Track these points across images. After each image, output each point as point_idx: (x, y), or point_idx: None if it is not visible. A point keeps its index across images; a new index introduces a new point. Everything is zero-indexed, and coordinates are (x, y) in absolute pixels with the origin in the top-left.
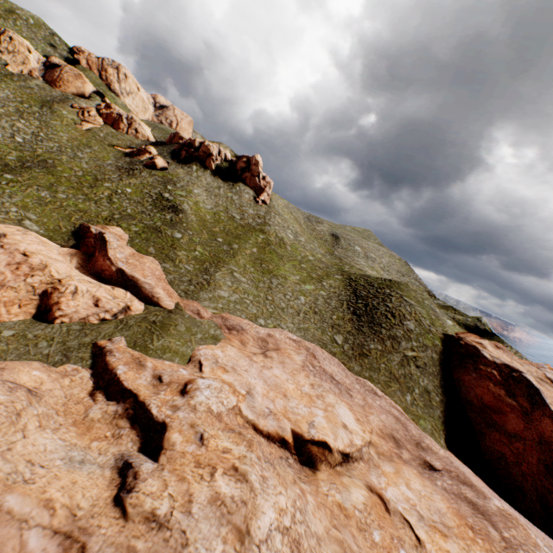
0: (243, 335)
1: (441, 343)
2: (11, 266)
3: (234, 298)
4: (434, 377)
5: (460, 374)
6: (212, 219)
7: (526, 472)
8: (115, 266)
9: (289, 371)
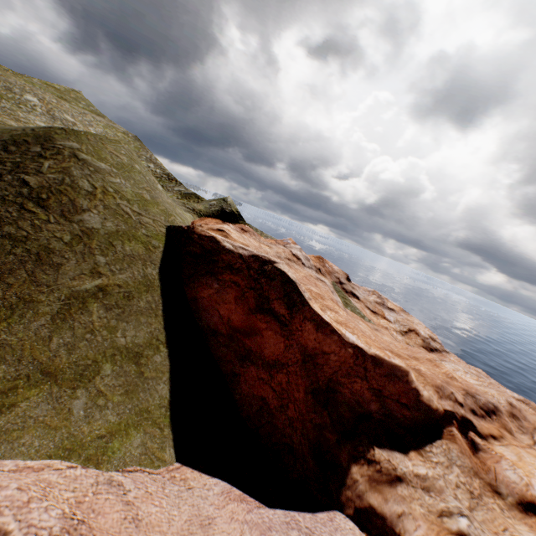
0: None
1: (165, 244)
2: None
3: None
4: (151, 314)
5: (197, 290)
6: None
7: (295, 417)
8: None
9: None
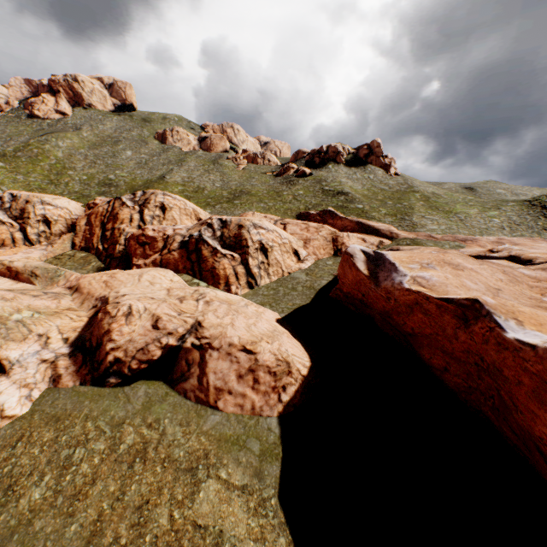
0: (477, 242)
1: None
2: (303, 230)
3: (443, 227)
4: None
5: None
6: (369, 193)
7: None
8: (353, 221)
9: (546, 250)
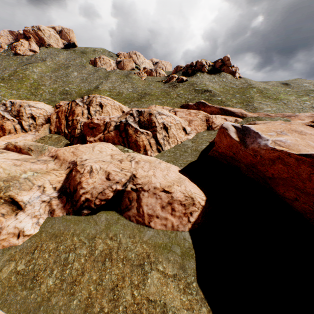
0: (298, 117)
1: None
2: (187, 115)
3: (274, 109)
4: None
5: None
6: (224, 90)
7: None
8: (217, 108)
9: None
